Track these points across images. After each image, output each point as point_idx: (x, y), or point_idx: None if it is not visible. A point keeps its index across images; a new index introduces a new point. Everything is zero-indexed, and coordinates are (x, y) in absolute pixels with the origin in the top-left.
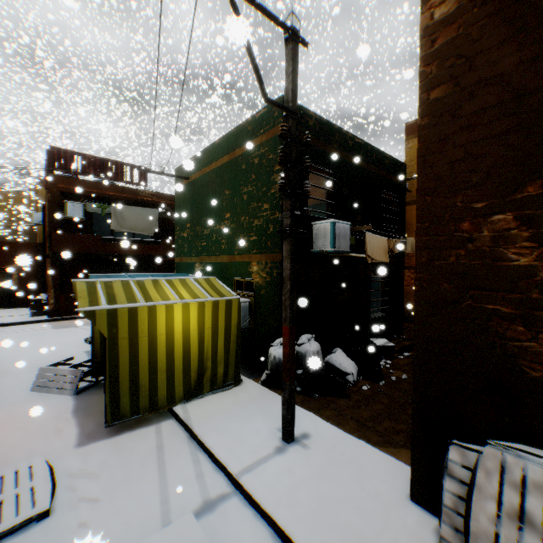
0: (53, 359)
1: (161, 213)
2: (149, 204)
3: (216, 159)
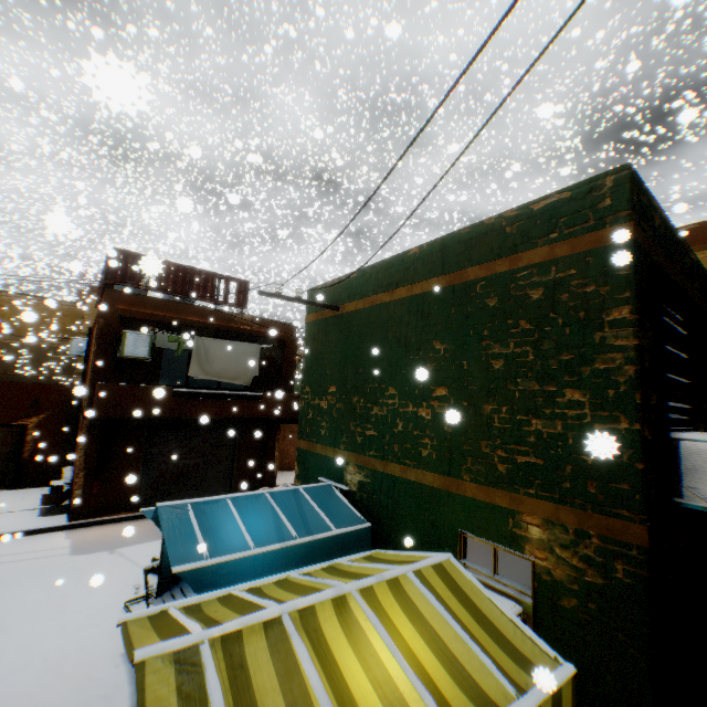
0: (54, 688)
1: (262, 348)
2: (246, 335)
3: (410, 280)
